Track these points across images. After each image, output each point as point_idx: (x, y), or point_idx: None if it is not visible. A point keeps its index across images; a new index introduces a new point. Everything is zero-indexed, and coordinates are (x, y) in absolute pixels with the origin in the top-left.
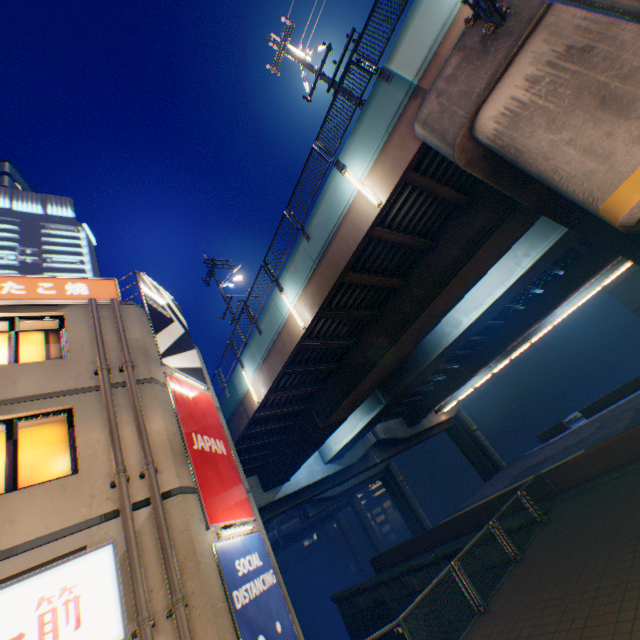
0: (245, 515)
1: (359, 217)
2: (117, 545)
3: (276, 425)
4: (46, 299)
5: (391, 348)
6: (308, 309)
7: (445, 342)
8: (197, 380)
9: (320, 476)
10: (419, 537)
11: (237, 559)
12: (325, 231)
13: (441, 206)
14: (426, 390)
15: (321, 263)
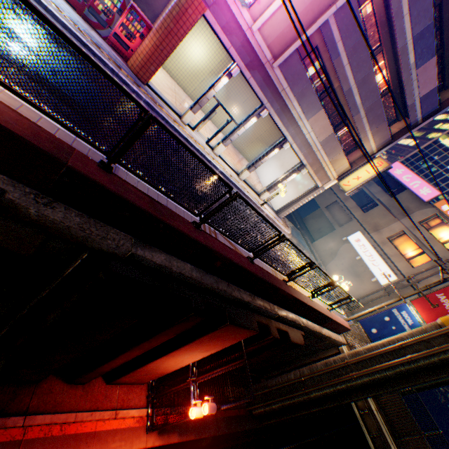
0: (423, 318)
1: None
2: (396, 279)
3: None
4: None
5: None
6: None
7: None
8: None
9: None
10: None
11: (404, 311)
12: None
13: None
14: None
15: None
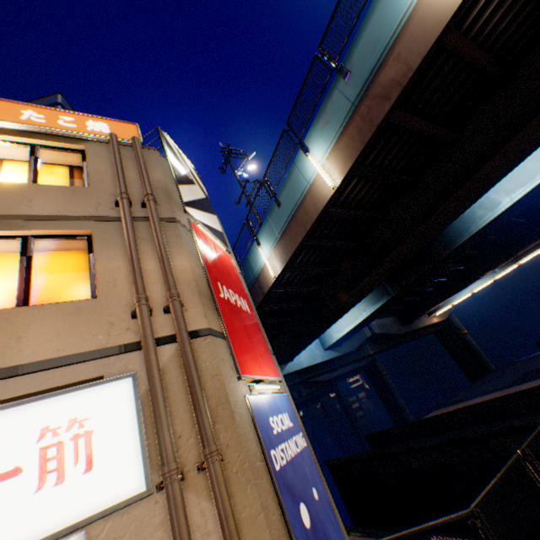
0: (272, 374)
1: (429, 16)
2: (137, 380)
3: (287, 306)
4: (65, 130)
5: (426, 220)
6: (340, 165)
7: (474, 227)
8: (219, 240)
9: (320, 360)
10: (421, 422)
11: (270, 416)
12: (371, 58)
13: (539, 7)
14: (424, 291)
15: (362, 103)
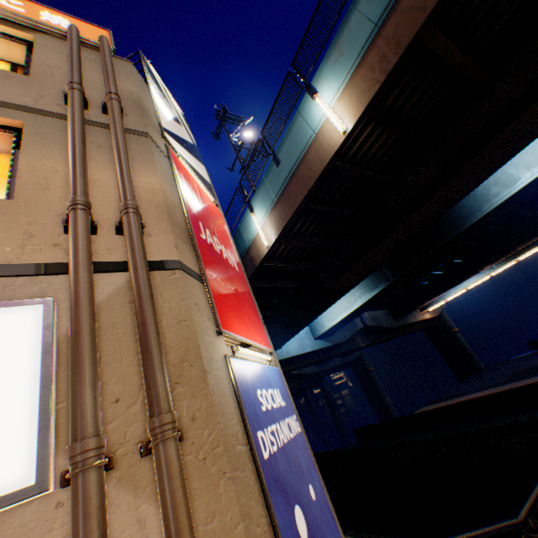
0: (262, 342)
1: None
2: (53, 309)
3: (279, 285)
4: (8, 10)
5: (445, 183)
6: (354, 104)
7: (488, 206)
8: (205, 188)
9: (309, 349)
10: (415, 416)
11: (258, 389)
12: None
13: None
14: (419, 284)
15: (388, 21)
